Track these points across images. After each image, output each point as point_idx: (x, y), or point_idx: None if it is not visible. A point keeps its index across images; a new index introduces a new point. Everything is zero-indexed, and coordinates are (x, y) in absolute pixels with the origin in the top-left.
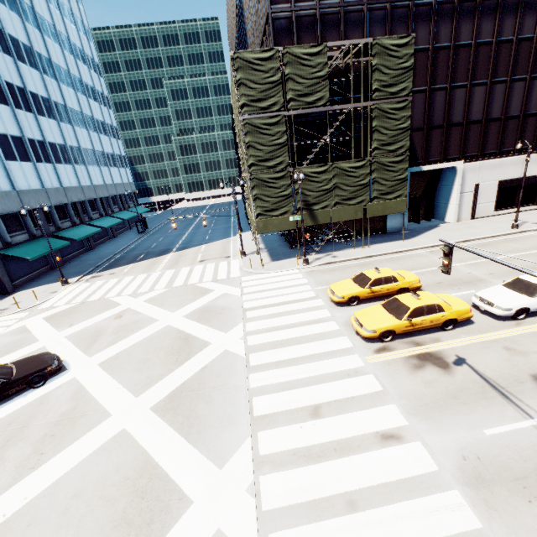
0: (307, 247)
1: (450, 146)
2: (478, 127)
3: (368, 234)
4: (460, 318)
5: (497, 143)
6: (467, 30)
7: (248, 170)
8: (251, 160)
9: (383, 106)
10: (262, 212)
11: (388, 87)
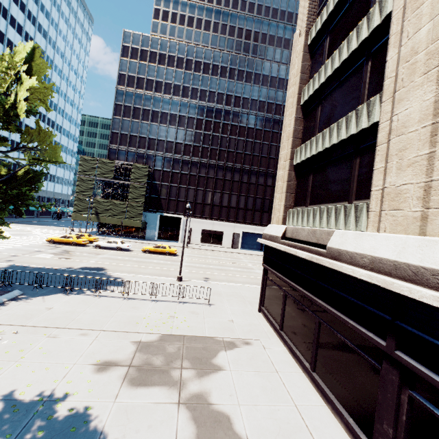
0: (102, 234)
1: (179, 208)
2: (192, 204)
3: (123, 233)
4: (78, 242)
5: (201, 213)
6: (186, 169)
7: (75, 194)
8: (77, 190)
9: (135, 185)
10: (76, 211)
11: (137, 179)
